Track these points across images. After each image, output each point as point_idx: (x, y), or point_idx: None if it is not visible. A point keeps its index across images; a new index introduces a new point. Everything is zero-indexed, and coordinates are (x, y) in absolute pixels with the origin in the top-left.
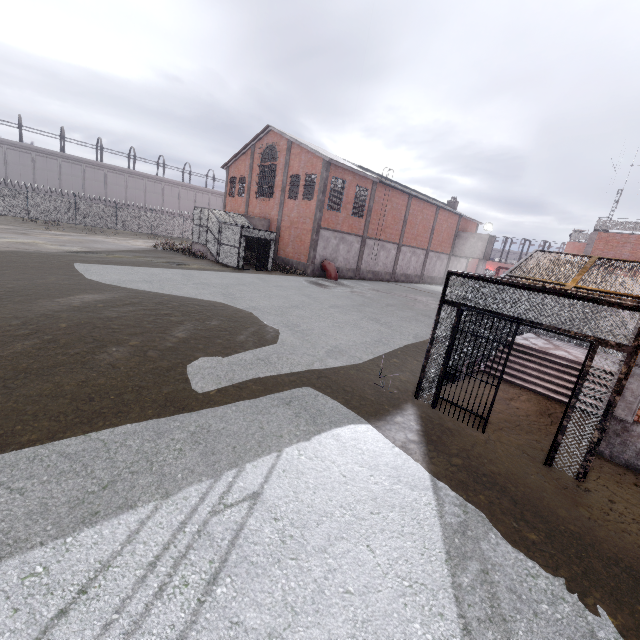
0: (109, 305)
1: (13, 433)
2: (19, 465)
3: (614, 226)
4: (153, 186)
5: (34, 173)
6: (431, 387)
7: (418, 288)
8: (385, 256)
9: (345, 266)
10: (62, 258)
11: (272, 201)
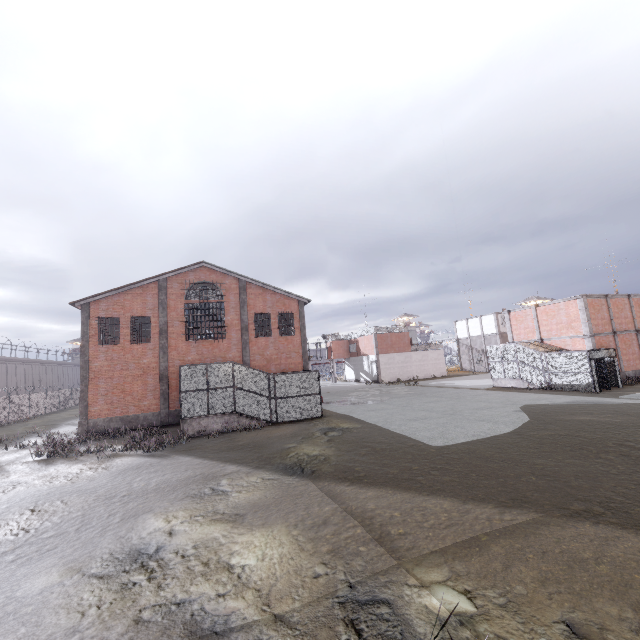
0: (591, 412)
1: None
2: None
3: (380, 330)
4: None
5: None
6: (596, 386)
7: None
8: None
9: None
10: (402, 458)
11: (225, 342)
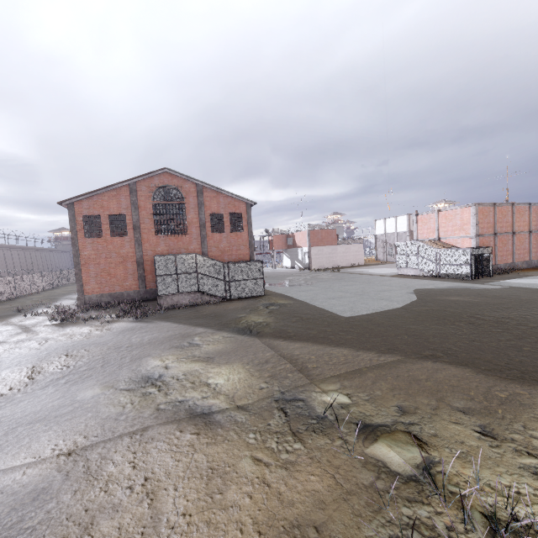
0: (461, 294)
1: None
2: None
3: (313, 227)
4: None
5: None
6: (473, 275)
7: None
8: None
9: None
10: (320, 324)
11: (187, 236)
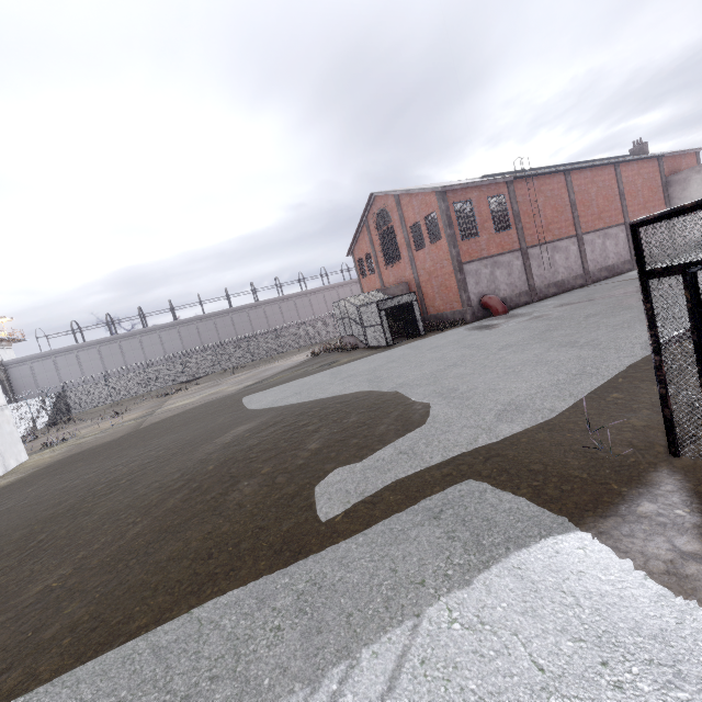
0: (254, 432)
1: (129, 618)
2: (111, 671)
3: None
4: (301, 302)
5: (218, 333)
6: (697, 429)
7: (633, 276)
8: (563, 258)
9: (512, 293)
10: (235, 396)
11: (402, 262)
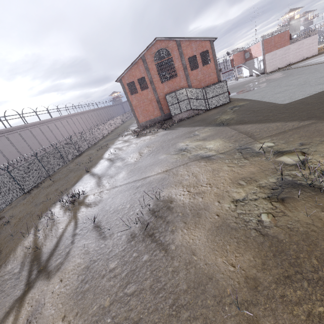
0: None
1: None
2: None
3: (266, 36)
4: (24, 133)
5: None
6: None
7: None
8: None
9: None
10: (265, 112)
11: (178, 78)
